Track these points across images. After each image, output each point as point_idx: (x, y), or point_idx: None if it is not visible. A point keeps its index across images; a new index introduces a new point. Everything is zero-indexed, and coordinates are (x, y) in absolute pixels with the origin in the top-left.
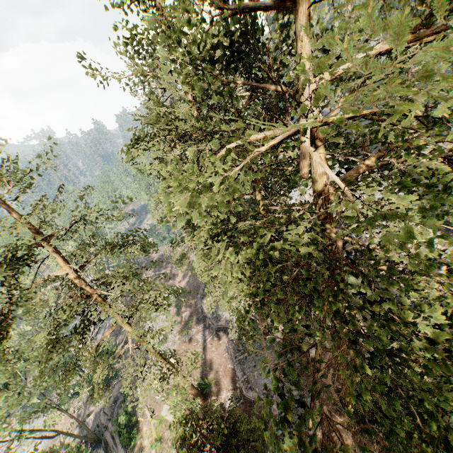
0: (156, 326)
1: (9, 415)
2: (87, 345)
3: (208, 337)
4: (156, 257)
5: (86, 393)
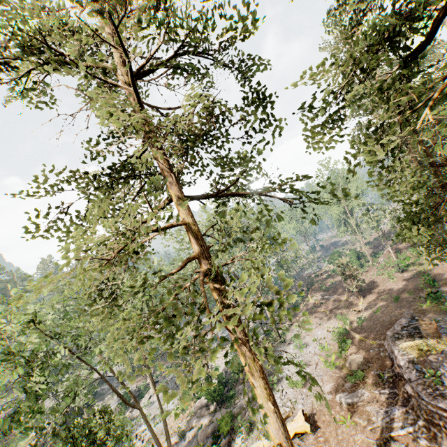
0: (299, 357)
1: (157, 381)
2: (110, 199)
3: (399, 426)
4: (330, 281)
5: (201, 401)
